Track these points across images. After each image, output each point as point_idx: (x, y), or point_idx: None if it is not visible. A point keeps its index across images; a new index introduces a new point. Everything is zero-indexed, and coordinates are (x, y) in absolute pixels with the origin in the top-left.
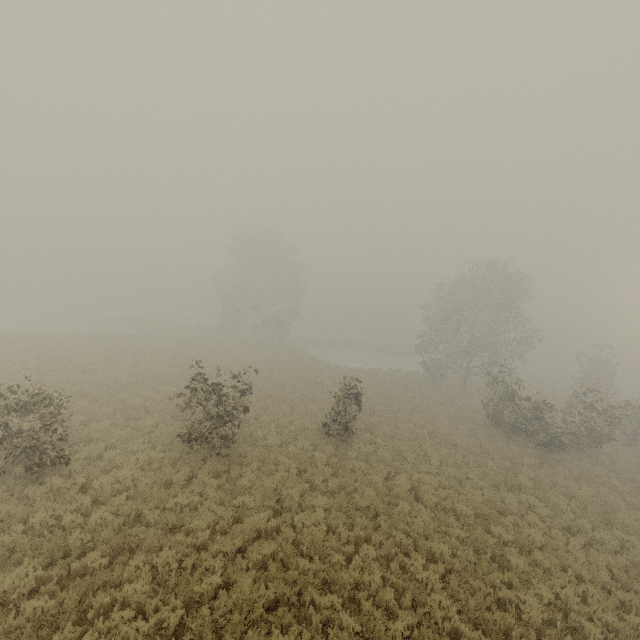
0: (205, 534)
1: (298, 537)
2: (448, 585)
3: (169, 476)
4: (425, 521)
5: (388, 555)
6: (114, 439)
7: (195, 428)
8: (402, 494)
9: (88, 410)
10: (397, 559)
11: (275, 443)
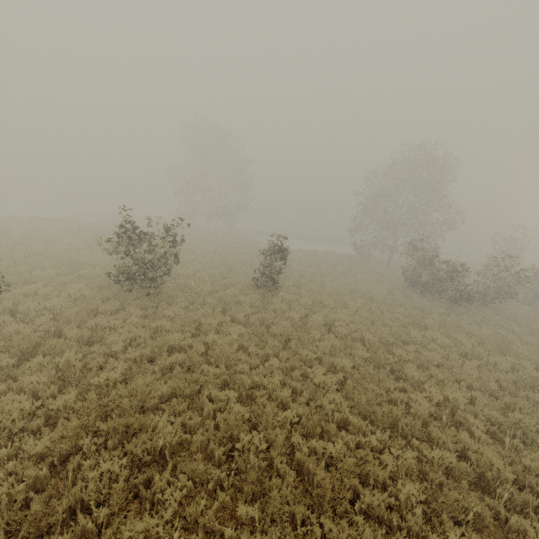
0: (118, 346)
1: (209, 352)
2: (344, 388)
3: (96, 307)
4: (333, 345)
5: (293, 368)
6: (55, 283)
7: (122, 268)
8: (315, 327)
9: (33, 261)
10: (300, 370)
11: (207, 291)
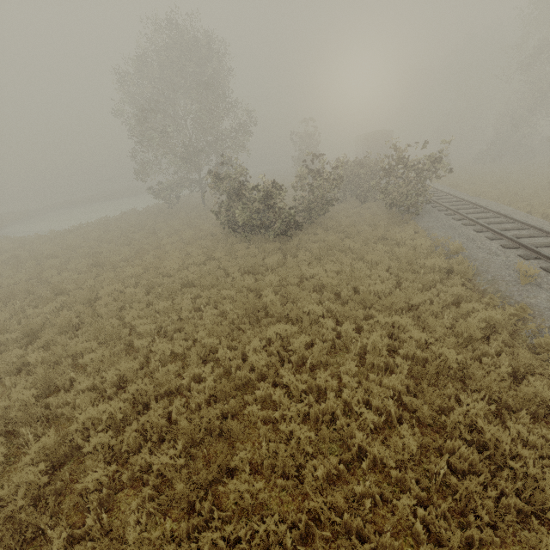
0: None
1: None
2: None
3: None
4: None
5: None
6: None
7: None
8: (4, 538)
9: None
10: None
11: None
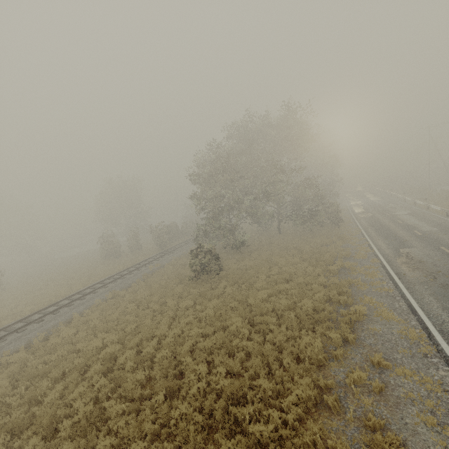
0: None
1: None
2: None
3: None
4: None
5: None
6: None
7: None
8: None
9: None
10: None
11: None
